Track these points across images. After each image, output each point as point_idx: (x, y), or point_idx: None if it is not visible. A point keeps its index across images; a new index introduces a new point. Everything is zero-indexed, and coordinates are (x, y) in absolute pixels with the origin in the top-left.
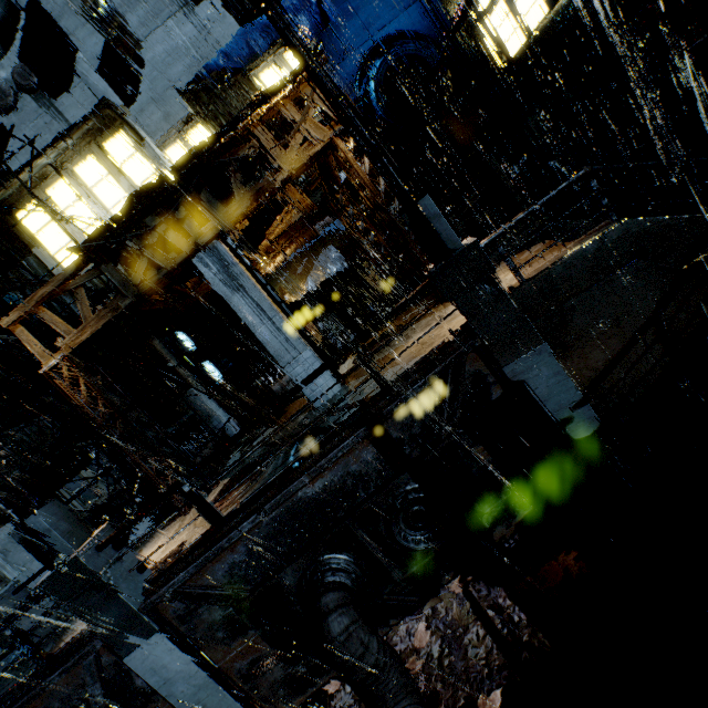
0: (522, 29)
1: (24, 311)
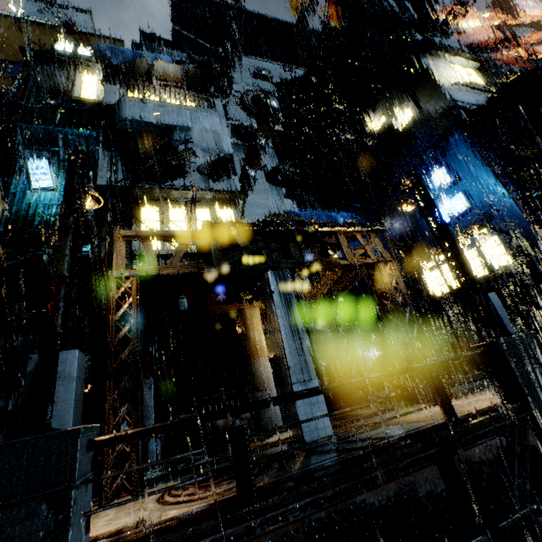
0: (447, 285)
1: (140, 234)
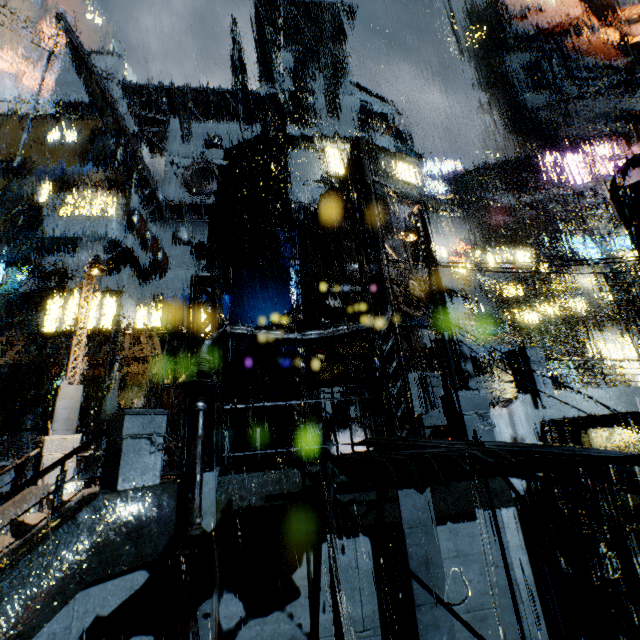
0: None
1: None
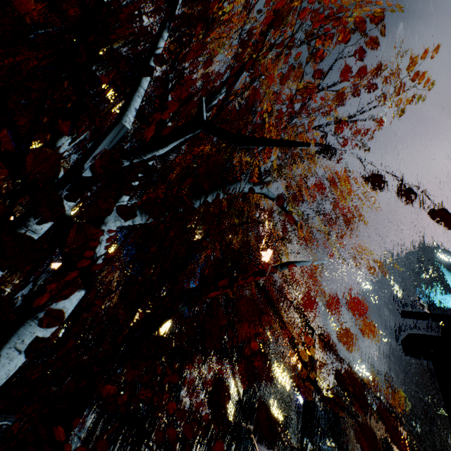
0: None
1: None
